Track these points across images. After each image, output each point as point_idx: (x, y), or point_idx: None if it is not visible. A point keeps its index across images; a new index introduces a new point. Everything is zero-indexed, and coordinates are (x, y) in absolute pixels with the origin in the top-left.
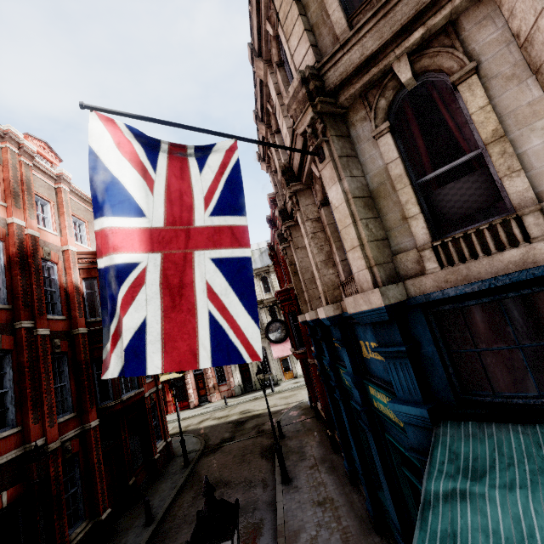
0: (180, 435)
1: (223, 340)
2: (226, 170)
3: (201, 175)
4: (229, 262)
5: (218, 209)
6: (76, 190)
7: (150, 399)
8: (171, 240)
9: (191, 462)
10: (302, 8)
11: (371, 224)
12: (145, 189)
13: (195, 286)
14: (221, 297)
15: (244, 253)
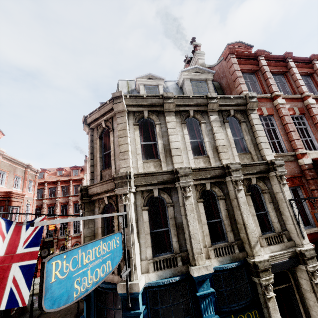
0: (31, 299)
1: (13, 297)
2: (37, 228)
3: (26, 232)
4: (26, 266)
5: (29, 245)
6: (6, 156)
7: None
8: (5, 260)
9: (34, 317)
10: (92, 156)
11: None
12: (1, 241)
13: (9, 277)
14: (18, 280)
15: (34, 262)
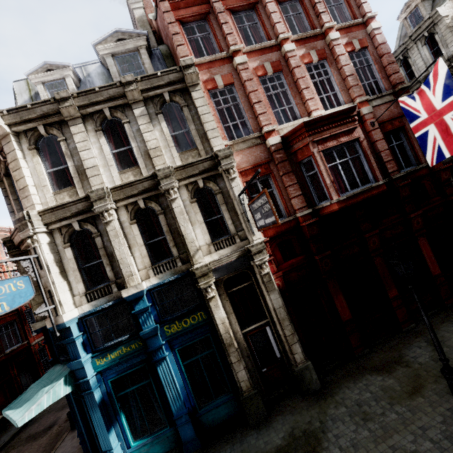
0: None
1: None
2: None
3: None
4: None
5: None
6: None
7: (39, 345)
8: None
9: None
10: (9, 200)
11: (36, 298)
12: None
13: None
14: None
15: None
